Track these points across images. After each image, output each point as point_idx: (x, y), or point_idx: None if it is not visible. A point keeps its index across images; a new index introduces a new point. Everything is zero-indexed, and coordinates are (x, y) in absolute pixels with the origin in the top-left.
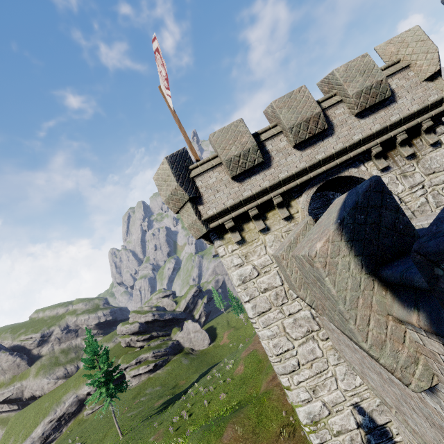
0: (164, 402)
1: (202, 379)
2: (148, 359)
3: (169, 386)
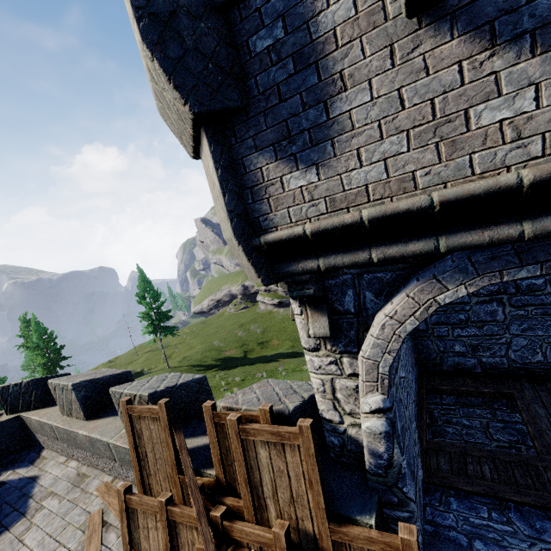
0: (226, 357)
1: (253, 367)
2: (278, 291)
3: (264, 337)
